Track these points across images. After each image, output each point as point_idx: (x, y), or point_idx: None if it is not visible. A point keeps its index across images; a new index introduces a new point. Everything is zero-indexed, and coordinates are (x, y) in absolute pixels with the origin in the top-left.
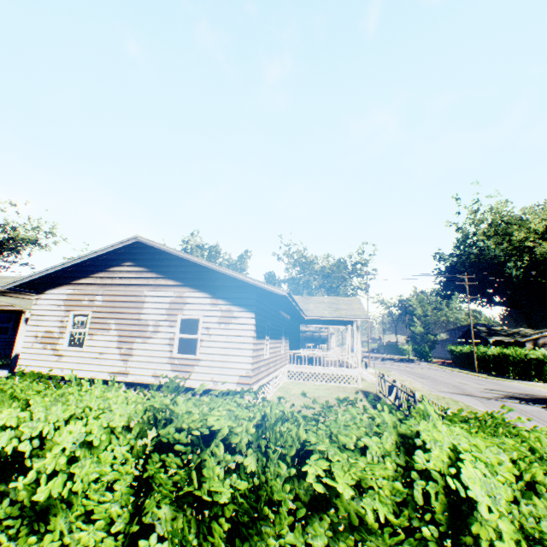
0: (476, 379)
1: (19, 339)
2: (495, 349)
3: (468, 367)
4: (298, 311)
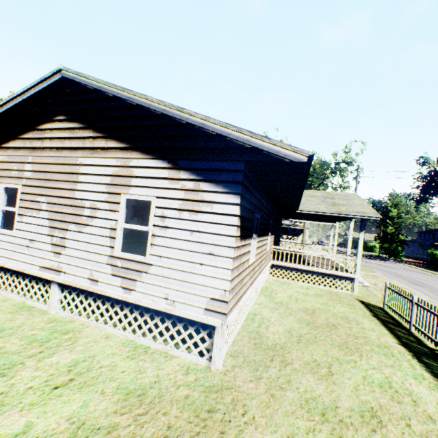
0: None
1: None
2: None
3: None
4: (296, 202)
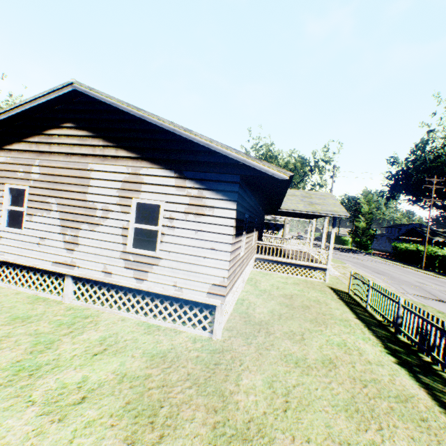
0: (429, 278)
1: None
2: (445, 251)
3: (410, 262)
4: (278, 203)
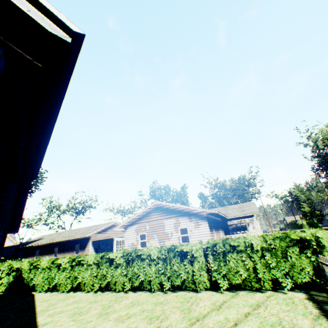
0: None
1: (114, 250)
2: None
3: None
4: (223, 216)
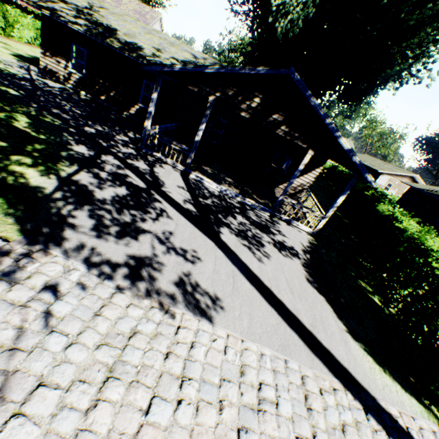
0: None
1: None
2: None
3: None
4: None
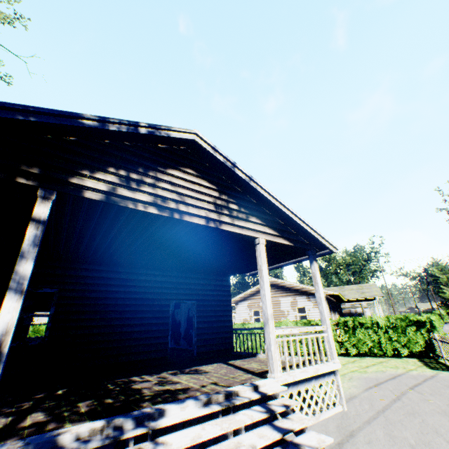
0: None
1: None
2: None
3: None
4: (341, 298)
